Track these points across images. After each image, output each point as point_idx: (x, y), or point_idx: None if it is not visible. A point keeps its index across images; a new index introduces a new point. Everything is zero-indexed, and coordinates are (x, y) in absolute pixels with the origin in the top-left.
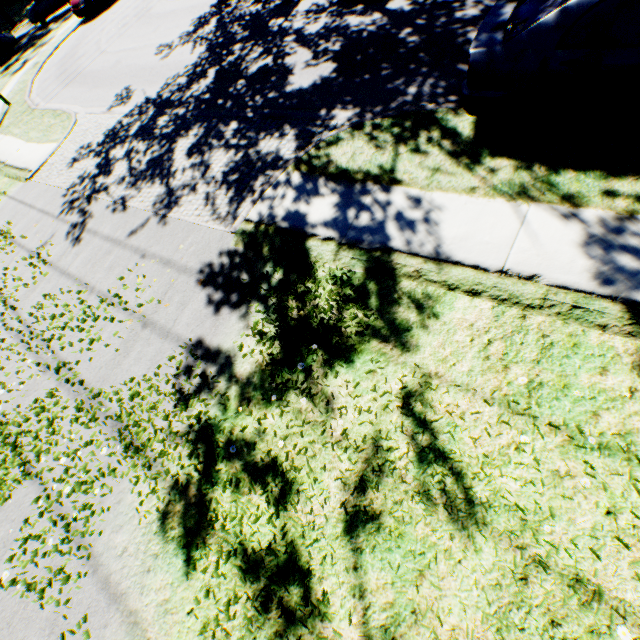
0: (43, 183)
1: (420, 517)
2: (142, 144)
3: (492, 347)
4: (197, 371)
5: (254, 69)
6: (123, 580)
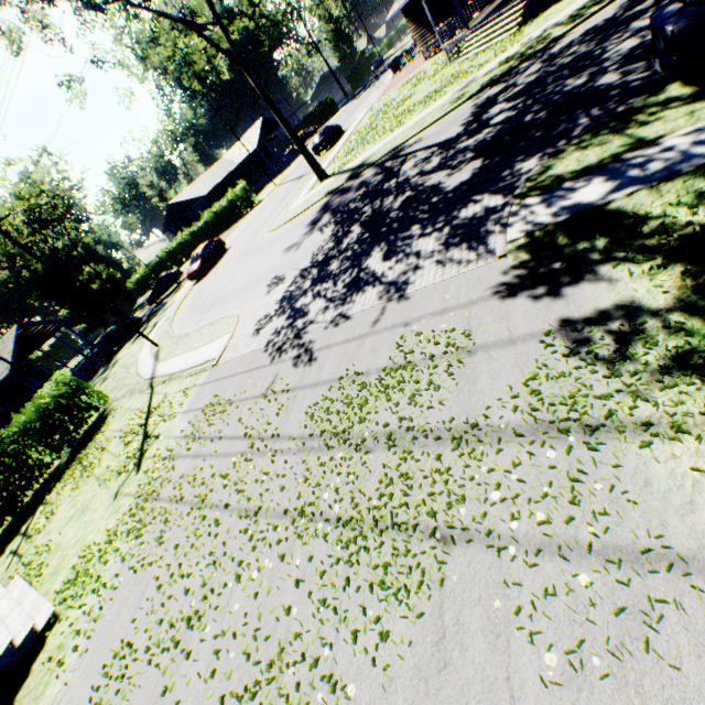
0: (233, 358)
1: None
2: (326, 284)
3: None
4: (595, 336)
5: (397, 204)
6: None
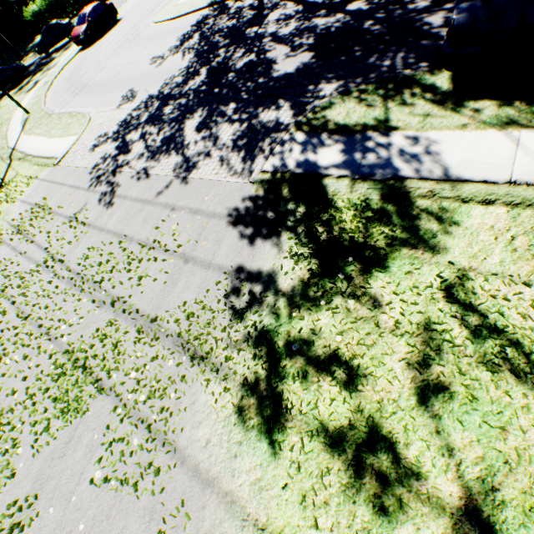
0: (70, 166)
1: (488, 383)
2: (154, 128)
3: (516, 241)
4: (243, 291)
5: (241, 64)
6: (212, 467)
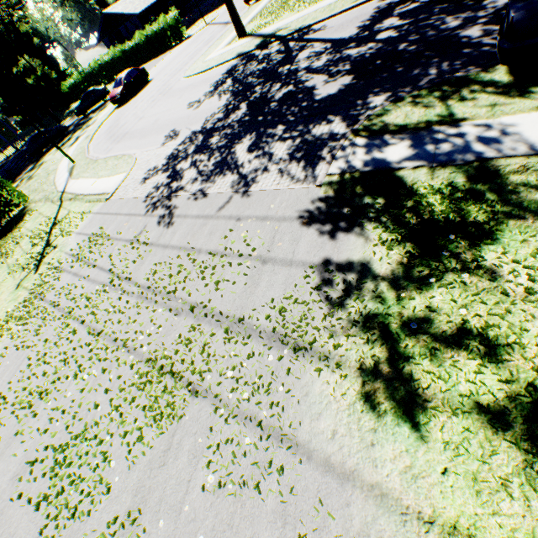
0: (122, 198)
1: None
2: (203, 156)
3: None
4: (336, 281)
5: (280, 95)
6: (346, 459)
